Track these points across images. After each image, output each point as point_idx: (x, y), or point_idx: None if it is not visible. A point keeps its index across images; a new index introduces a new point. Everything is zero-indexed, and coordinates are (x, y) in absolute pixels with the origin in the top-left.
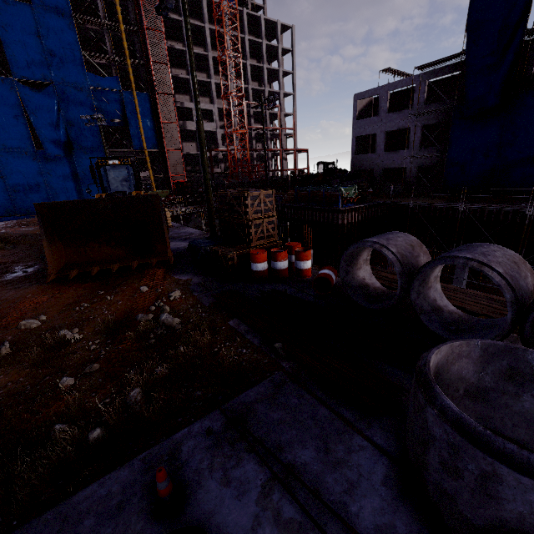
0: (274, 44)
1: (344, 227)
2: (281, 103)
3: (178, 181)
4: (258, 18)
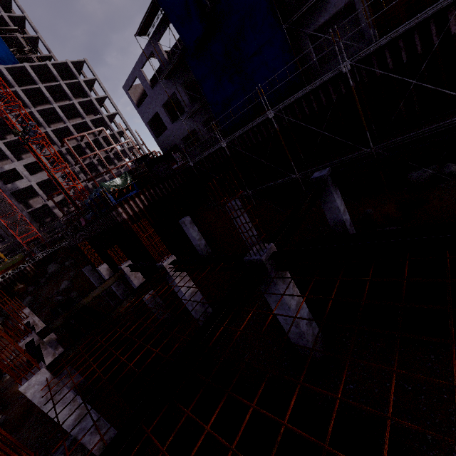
0: (75, 80)
1: (126, 222)
2: (109, 124)
3: (33, 238)
4: (46, 66)
